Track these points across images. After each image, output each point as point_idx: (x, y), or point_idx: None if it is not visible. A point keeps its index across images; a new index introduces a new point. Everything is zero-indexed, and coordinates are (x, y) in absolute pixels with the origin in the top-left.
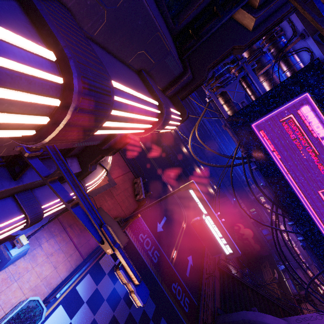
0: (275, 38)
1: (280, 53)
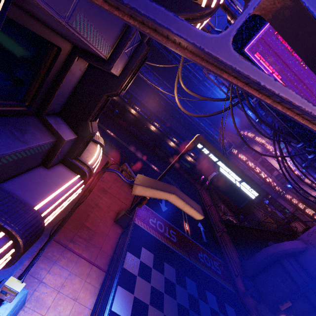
0: None
1: None
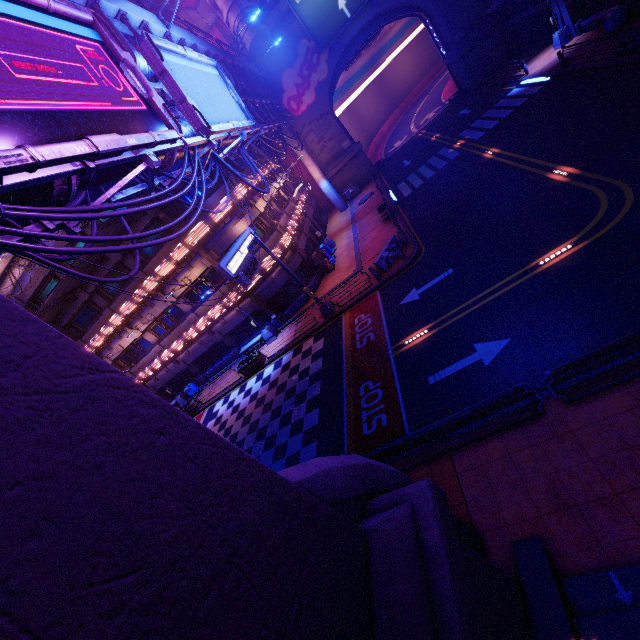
0: None
1: None
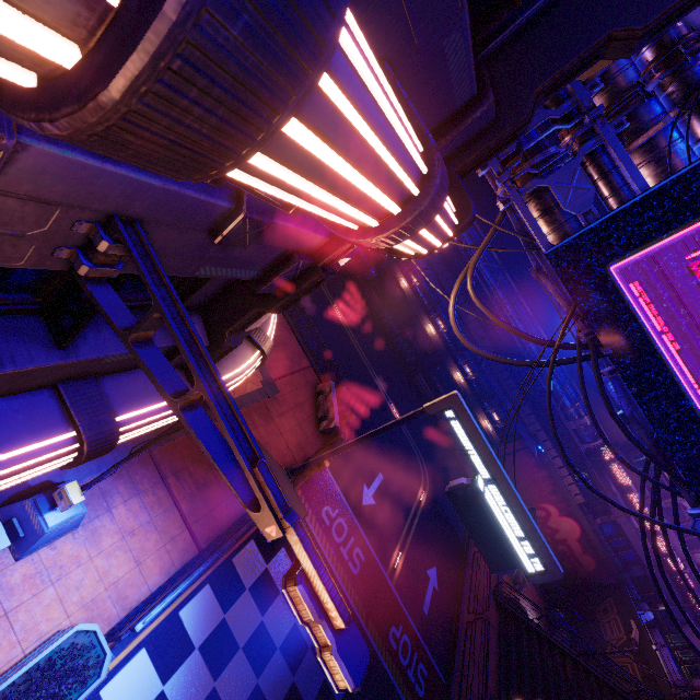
0: (682, 57)
1: (693, 92)
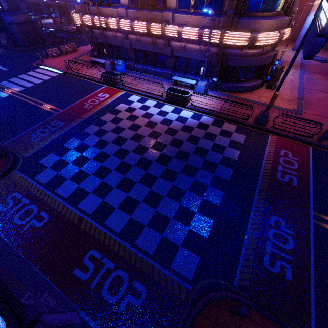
0: None
1: None
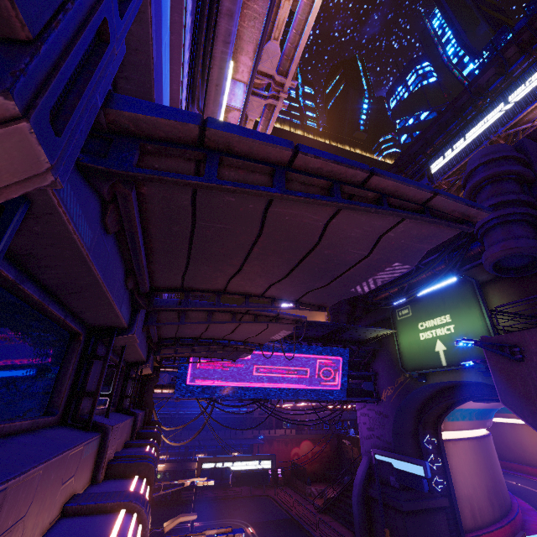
0: None
1: None
